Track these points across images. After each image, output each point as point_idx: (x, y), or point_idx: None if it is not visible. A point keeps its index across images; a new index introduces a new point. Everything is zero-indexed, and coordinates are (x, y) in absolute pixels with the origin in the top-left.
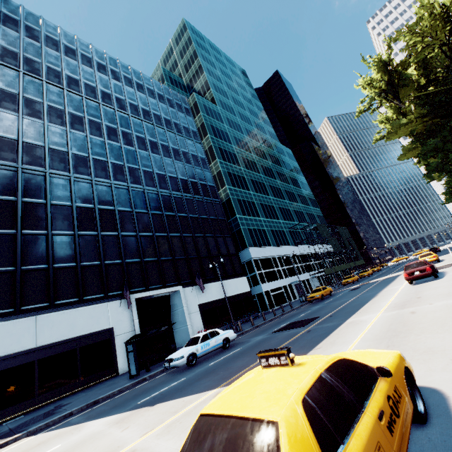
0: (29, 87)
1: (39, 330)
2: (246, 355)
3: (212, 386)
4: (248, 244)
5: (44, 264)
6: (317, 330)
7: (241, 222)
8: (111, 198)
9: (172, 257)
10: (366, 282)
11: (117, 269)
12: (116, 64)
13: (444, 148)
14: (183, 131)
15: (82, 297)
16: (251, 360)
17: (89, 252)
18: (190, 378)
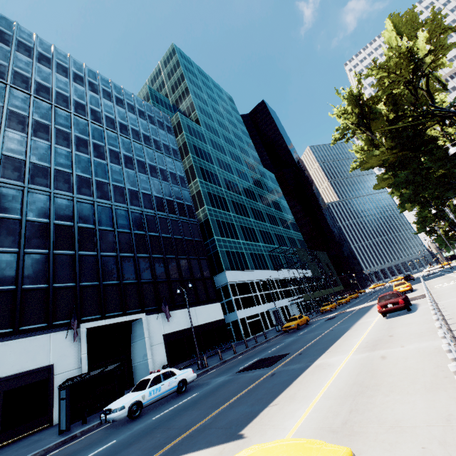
0: None
1: None
2: (197, 407)
3: None
4: (225, 267)
5: None
6: (281, 374)
7: (218, 244)
8: (72, 212)
9: (137, 280)
10: (343, 311)
11: (68, 293)
12: (96, 77)
13: (413, 180)
14: (162, 148)
15: (18, 327)
16: (199, 416)
17: (35, 273)
18: (122, 440)
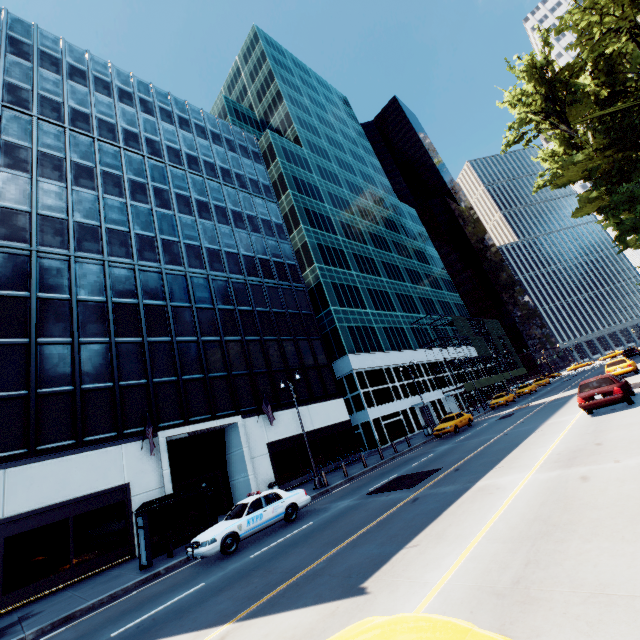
0: (11, 126)
1: (8, 492)
2: (309, 543)
3: (225, 616)
4: (347, 348)
5: (23, 389)
6: (427, 500)
7: (337, 317)
8: (134, 286)
9: (228, 372)
10: (525, 405)
11: (139, 393)
12: (149, 91)
13: None
14: (249, 186)
15: (82, 438)
16: (309, 557)
17: (95, 369)
18: (211, 584)
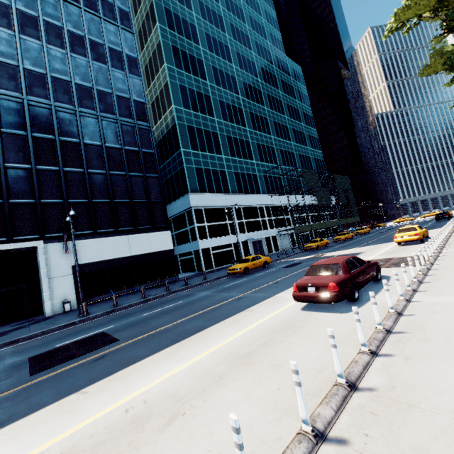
0: None
1: None
2: None
3: None
4: (191, 188)
5: None
6: None
7: (186, 159)
8: None
9: (35, 200)
10: (320, 255)
11: None
12: None
13: None
14: (99, 7)
15: None
16: None
17: None
18: None
